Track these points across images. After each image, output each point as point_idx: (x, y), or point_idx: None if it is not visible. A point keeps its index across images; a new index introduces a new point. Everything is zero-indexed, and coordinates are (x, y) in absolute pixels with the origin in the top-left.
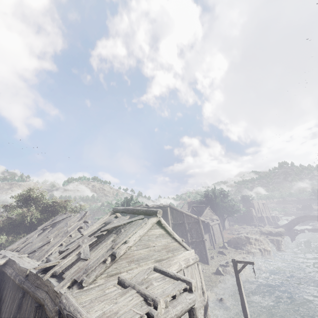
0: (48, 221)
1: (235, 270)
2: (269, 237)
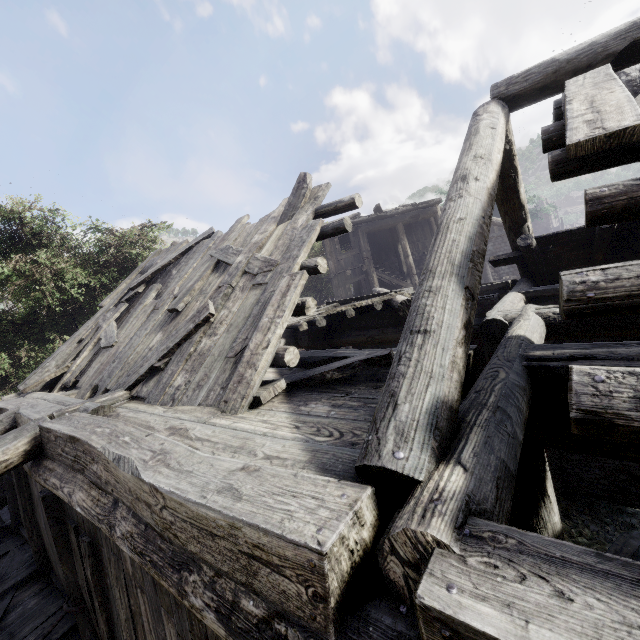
0: (128, 279)
1: None
2: None
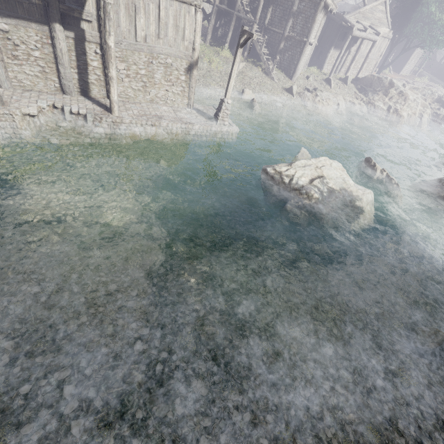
0: None
1: (239, 42)
2: (439, 111)
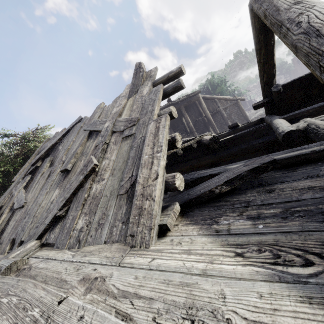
0: (30, 160)
1: None
2: None
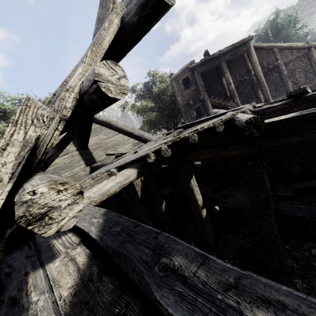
0: None
1: None
2: None
